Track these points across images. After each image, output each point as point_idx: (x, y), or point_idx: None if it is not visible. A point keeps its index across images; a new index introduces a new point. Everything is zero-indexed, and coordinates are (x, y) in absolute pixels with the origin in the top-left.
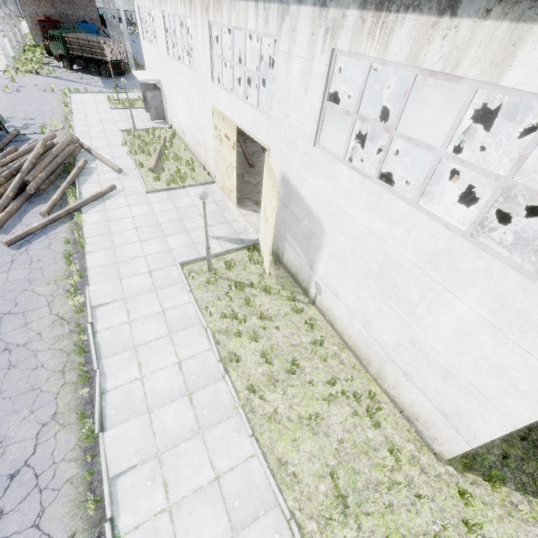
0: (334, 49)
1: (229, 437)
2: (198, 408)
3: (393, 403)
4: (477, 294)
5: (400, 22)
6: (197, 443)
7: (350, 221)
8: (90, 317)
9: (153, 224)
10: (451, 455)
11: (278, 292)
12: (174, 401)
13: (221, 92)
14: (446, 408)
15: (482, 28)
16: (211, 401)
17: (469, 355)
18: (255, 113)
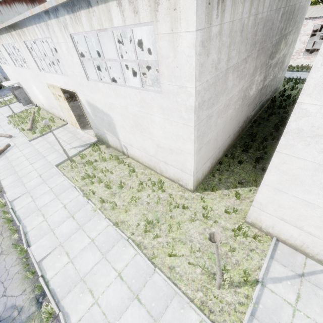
0: (71, 34)
1: (95, 224)
2: (78, 219)
3: (170, 180)
4: (156, 110)
5: (81, 15)
6: (80, 232)
7: (115, 106)
8: (10, 206)
9: (37, 154)
10: (192, 186)
11: (110, 158)
12: (65, 221)
13: (46, 74)
14: (180, 166)
15: (100, 8)
16: (84, 214)
17: (169, 137)
18: (62, 77)
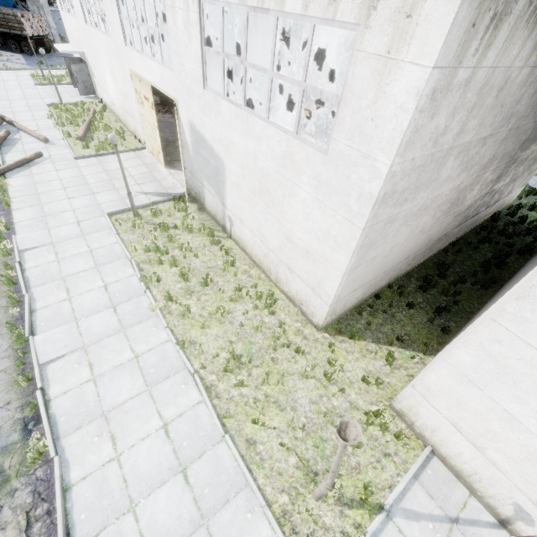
0: None
1: (148, 331)
2: (122, 315)
3: (288, 298)
4: (307, 179)
5: None
6: (120, 337)
7: (237, 149)
8: (18, 258)
9: (81, 185)
10: (322, 320)
11: (199, 230)
12: (100, 312)
13: (134, 54)
14: (313, 283)
15: None
16: (133, 309)
17: (313, 230)
18: (161, 68)
